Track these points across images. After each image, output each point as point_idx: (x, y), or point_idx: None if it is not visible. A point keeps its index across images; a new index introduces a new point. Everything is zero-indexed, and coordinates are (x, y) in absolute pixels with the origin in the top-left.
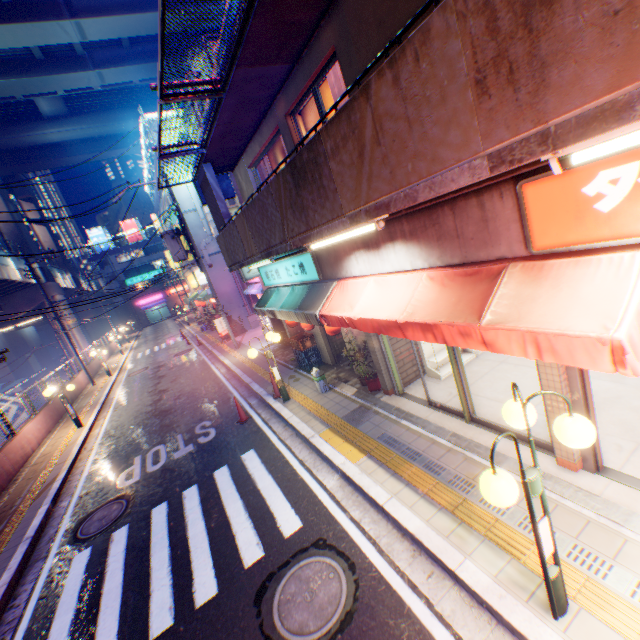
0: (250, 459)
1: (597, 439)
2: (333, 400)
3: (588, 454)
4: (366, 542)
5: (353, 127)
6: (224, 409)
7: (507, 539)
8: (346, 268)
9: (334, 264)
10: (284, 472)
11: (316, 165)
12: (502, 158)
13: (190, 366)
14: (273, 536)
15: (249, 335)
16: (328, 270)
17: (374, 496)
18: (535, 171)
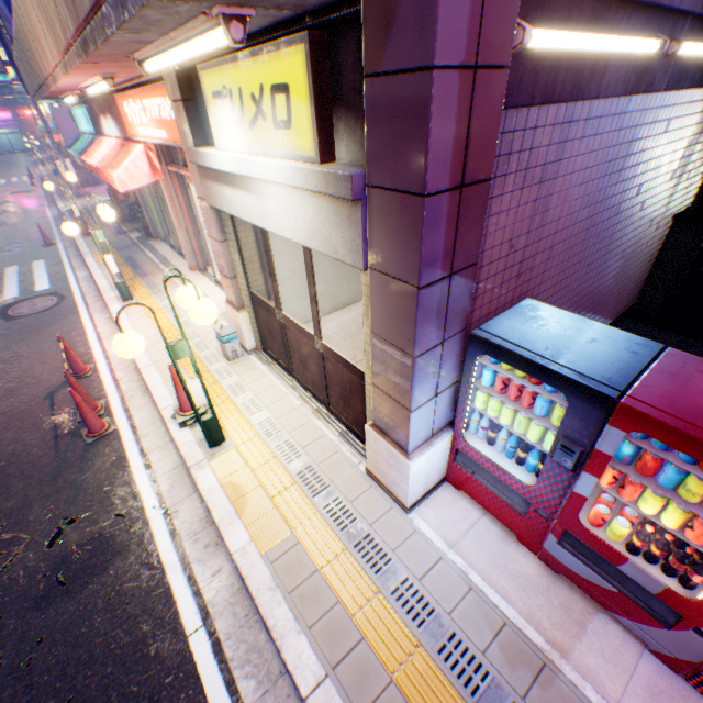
0: (39, 264)
1: (201, 256)
2: (121, 240)
3: (197, 262)
4: (80, 293)
5: (22, 29)
6: (38, 238)
7: (137, 288)
8: (104, 128)
9: (99, 122)
10: (58, 271)
11: (23, 41)
12: (54, 82)
13: (25, 205)
14: (30, 291)
15: (101, 189)
16: (99, 127)
17: (96, 277)
18: (120, 93)
